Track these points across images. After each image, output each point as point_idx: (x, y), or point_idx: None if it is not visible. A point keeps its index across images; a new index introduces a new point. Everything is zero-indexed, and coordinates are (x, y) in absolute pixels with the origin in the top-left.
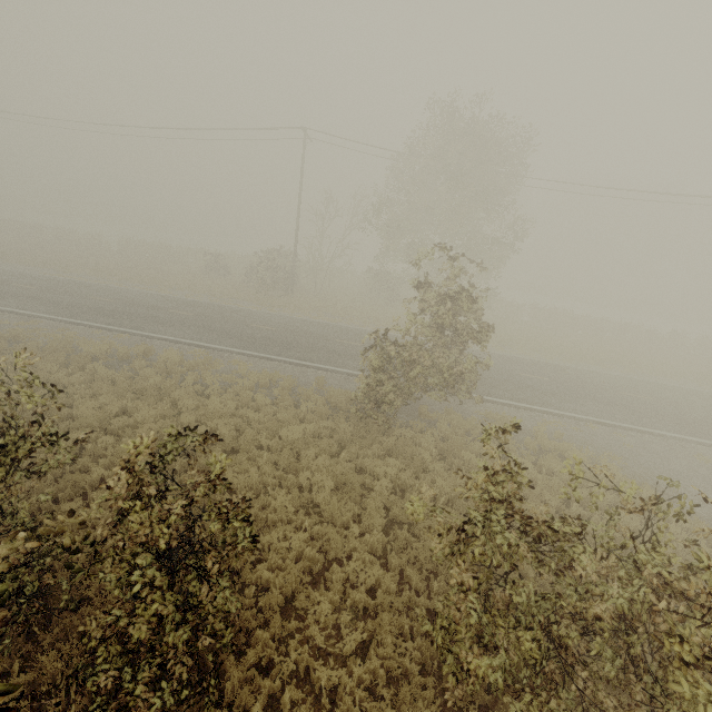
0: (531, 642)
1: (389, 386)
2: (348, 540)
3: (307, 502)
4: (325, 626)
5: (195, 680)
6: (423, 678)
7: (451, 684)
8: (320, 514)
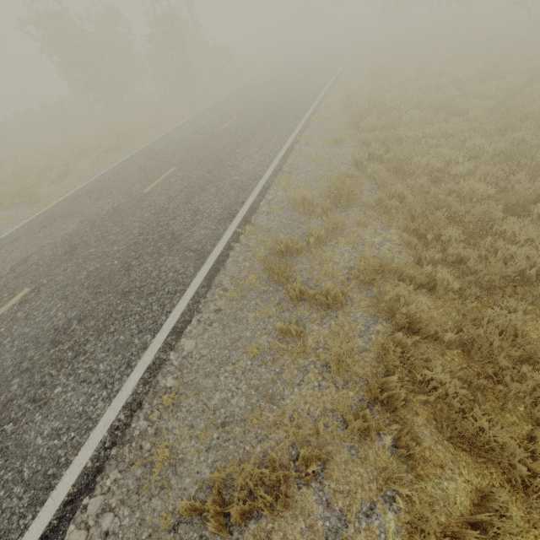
0: None
1: None
2: None
3: None
4: None
5: None
6: None
7: None
8: None
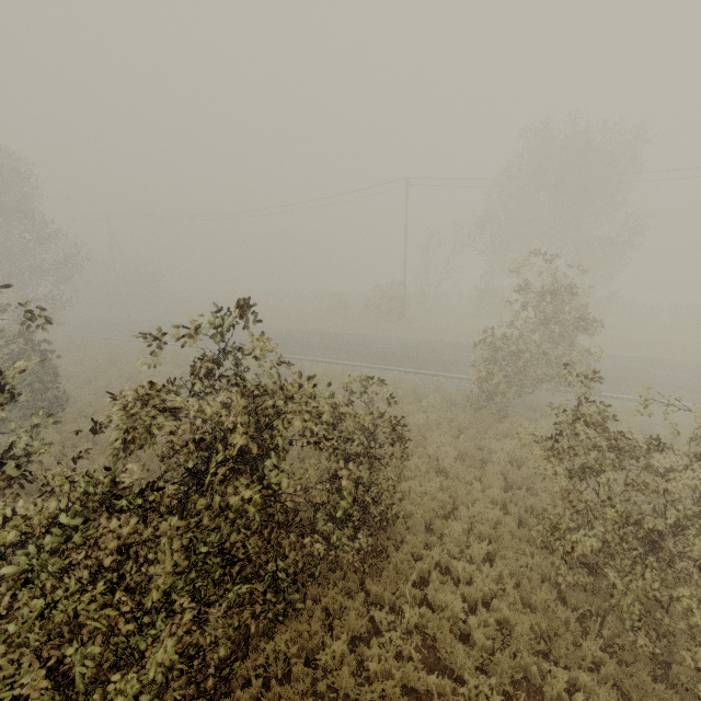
0: (618, 519)
1: (500, 378)
2: (472, 494)
3: (435, 469)
4: (458, 546)
5: (373, 545)
6: (542, 583)
7: (567, 589)
8: (447, 477)
